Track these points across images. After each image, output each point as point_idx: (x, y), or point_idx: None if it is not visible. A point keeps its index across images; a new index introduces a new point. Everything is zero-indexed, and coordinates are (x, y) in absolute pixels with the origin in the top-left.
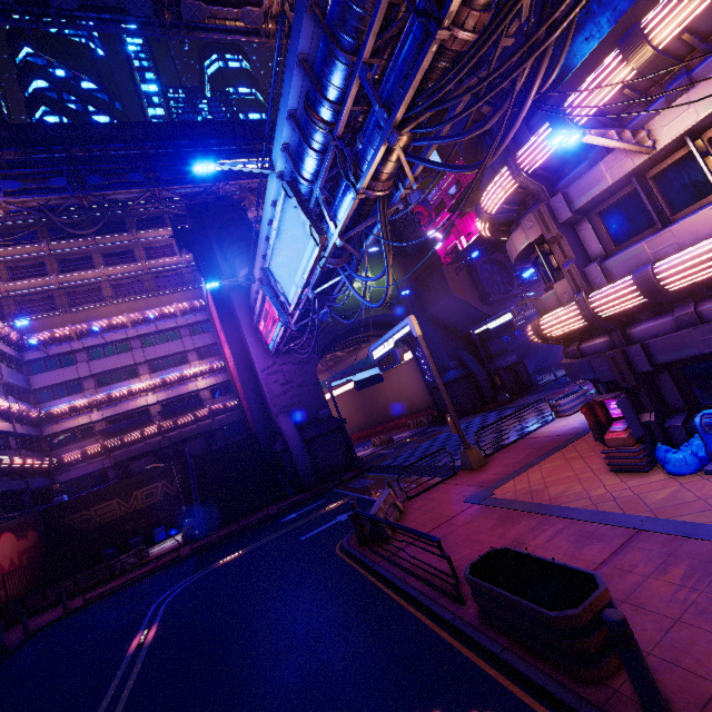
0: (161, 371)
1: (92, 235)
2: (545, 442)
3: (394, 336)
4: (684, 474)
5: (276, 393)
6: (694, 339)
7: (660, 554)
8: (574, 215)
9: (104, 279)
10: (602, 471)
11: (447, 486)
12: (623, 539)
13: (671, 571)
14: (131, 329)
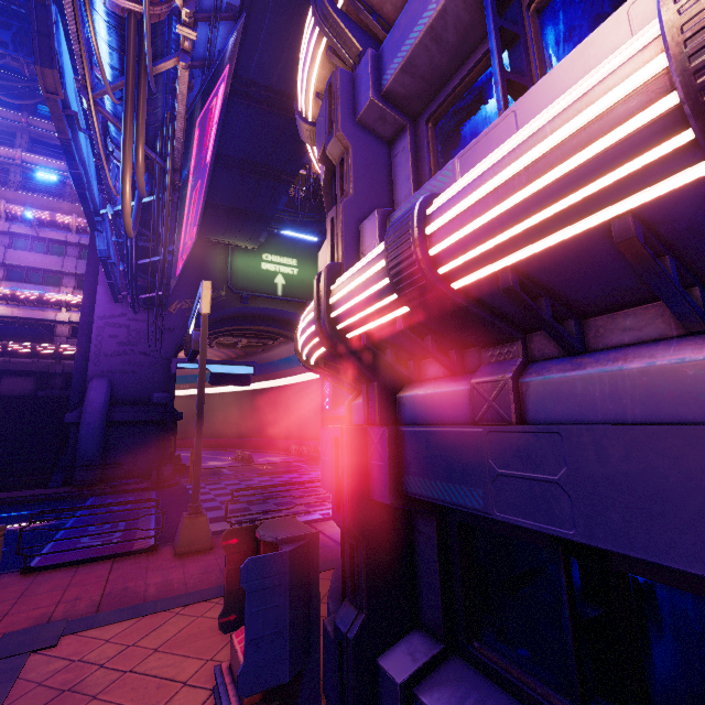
0: (20, 282)
1: (27, 112)
2: None
3: (196, 310)
4: None
5: (106, 350)
6: (483, 464)
7: None
8: (380, 101)
9: (16, 163)
10: None
11: (97, 571)
12: None
13: None
14: (3, 222)
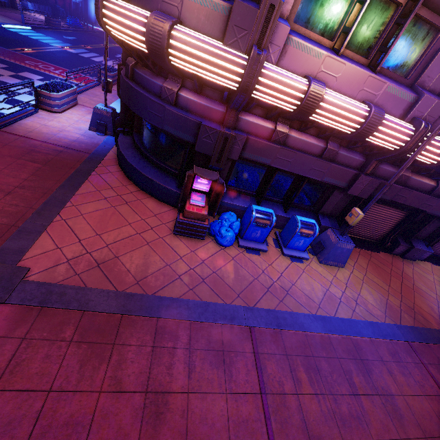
0: None
1: None
2: (52, 154)
3: None
4: (229, 246)
5: None
6: (275, 155)
7: (282, 358)
8: None
9: None
10: (163, 231)
11: None
12: (249, 344)
13: (301, 378)
14: None
